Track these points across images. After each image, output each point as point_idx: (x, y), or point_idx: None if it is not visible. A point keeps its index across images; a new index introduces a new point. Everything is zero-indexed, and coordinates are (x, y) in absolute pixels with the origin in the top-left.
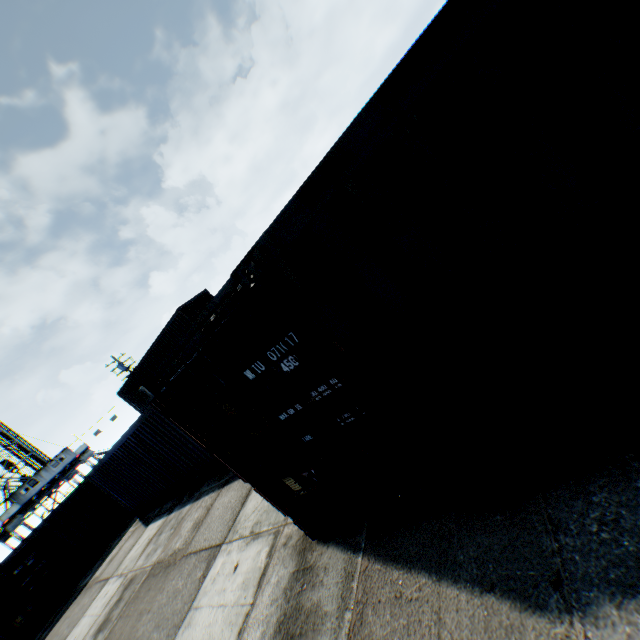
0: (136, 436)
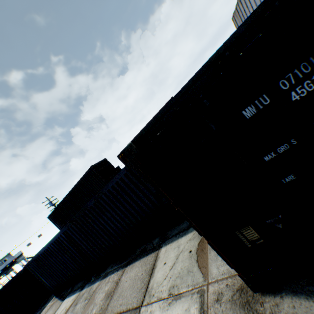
0: (66, 233)
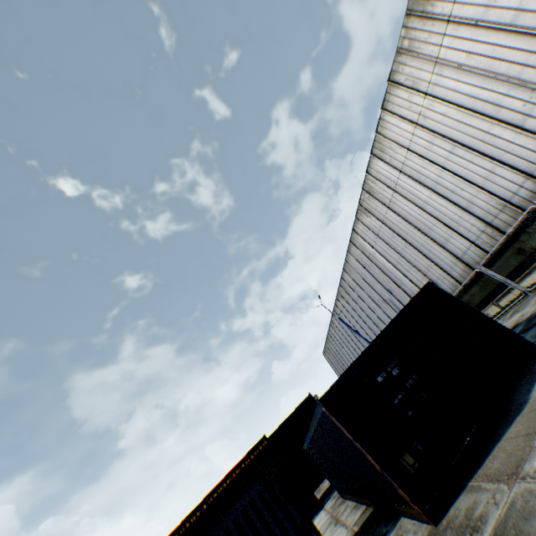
0: None
